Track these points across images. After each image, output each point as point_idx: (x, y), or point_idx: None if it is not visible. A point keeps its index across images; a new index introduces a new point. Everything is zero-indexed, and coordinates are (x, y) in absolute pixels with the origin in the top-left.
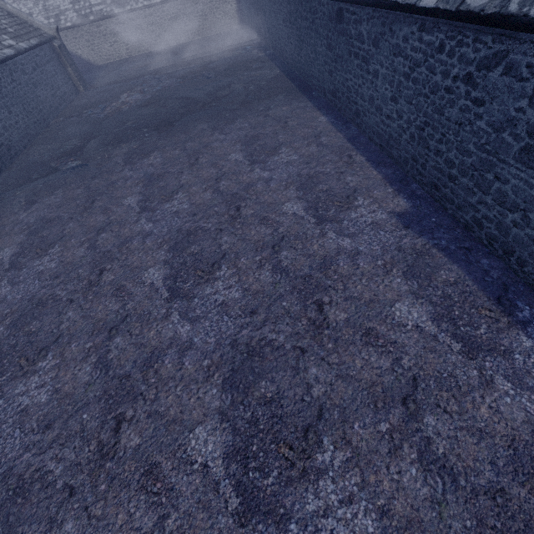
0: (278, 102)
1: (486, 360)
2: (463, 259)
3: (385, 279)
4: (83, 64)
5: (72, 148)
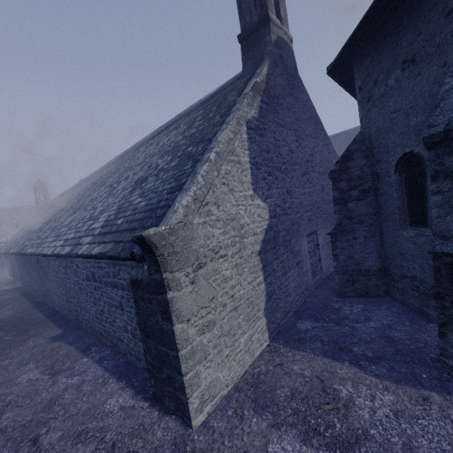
0: (4, 309)
1: (60, 375)
2: (77, 342)
3: (23, 368)
4: None
5: None
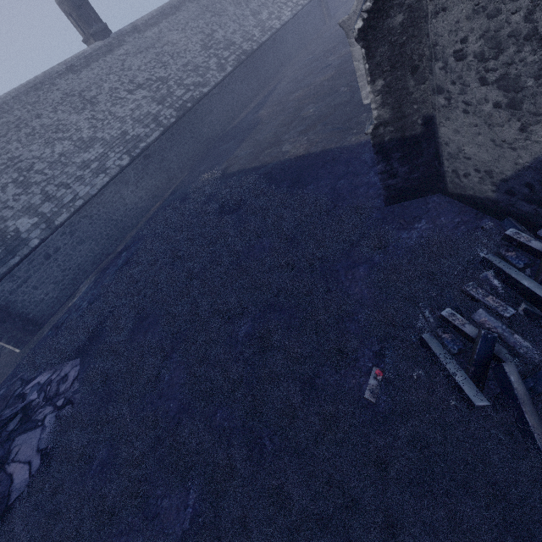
0: None
1: None
2: None
3: None
4: (336, 2)
5: (311, 52)
